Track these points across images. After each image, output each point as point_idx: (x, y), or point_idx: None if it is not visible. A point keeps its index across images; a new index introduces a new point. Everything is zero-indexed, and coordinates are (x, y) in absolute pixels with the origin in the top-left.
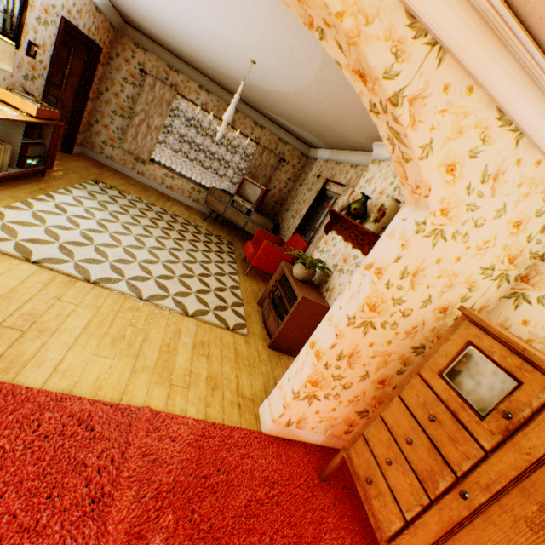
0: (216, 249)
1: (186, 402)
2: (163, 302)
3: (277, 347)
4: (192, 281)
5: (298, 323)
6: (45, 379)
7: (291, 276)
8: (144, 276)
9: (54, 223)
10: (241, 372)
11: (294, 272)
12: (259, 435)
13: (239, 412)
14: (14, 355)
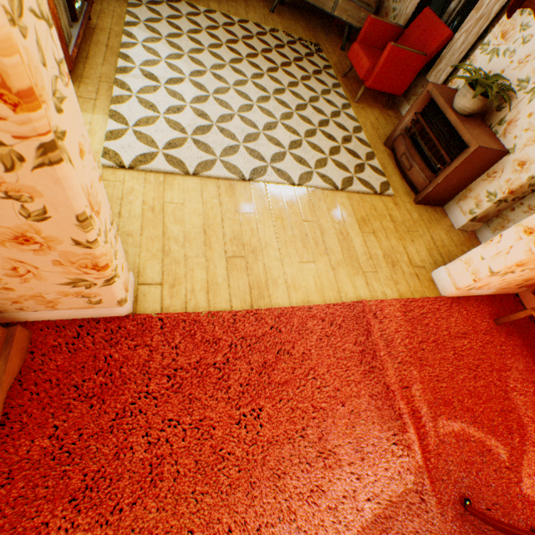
0: (310, 68)
1: (380, 285)
2: (312, 182)
3: (424, 202)
4: (317, 139)
5: (458, 175)
6: (287, 296)
7: (451, 111)
8: (277, 152)
9: (162, 106)
10: (404, 242)
11: (457, 105)
12: (441, 299)
13: (419, 282)
14: (256, 282)
